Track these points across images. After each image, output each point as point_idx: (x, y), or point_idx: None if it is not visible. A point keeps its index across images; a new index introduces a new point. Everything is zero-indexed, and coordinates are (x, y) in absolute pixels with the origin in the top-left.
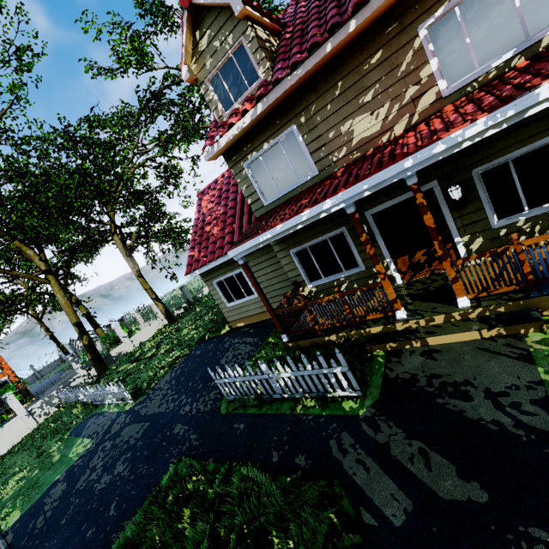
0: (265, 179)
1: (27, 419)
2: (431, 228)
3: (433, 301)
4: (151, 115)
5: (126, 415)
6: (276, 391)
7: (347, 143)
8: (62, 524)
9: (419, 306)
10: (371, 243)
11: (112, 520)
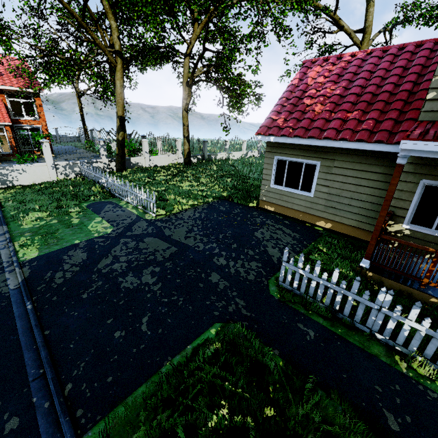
0: None
1: (51, 170)
2: None
3: None
4: None
5: (147, 224)
6: (368, 324)
7: None
8: (83, 298)
9: None
10: None
11: (146, 339)
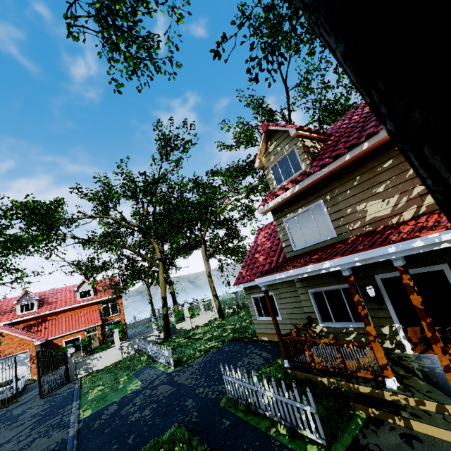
0: (297, 232)
1: (118, 352)
2: (418, 308)
3: (432, 384)
4: (243, 175)
5: (166, 376)
6: (261, 406)
7: (361, 218)
8: (105, 432)
9: (414, 383)
10: (363, 304)
11: (128, 446)
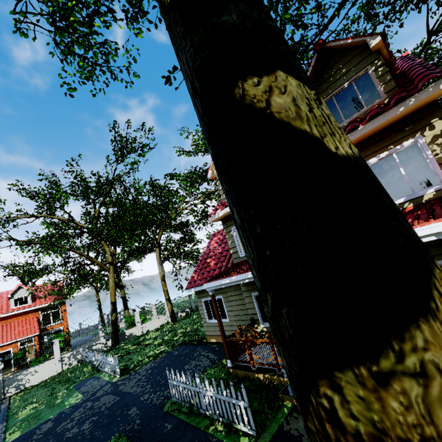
0: None
1: (58, 364)
2: None
3: None
4: (200, 181)
5: (110, 386)
6: (202, 406)
7: None
8: None
9: None
10: None
11: None
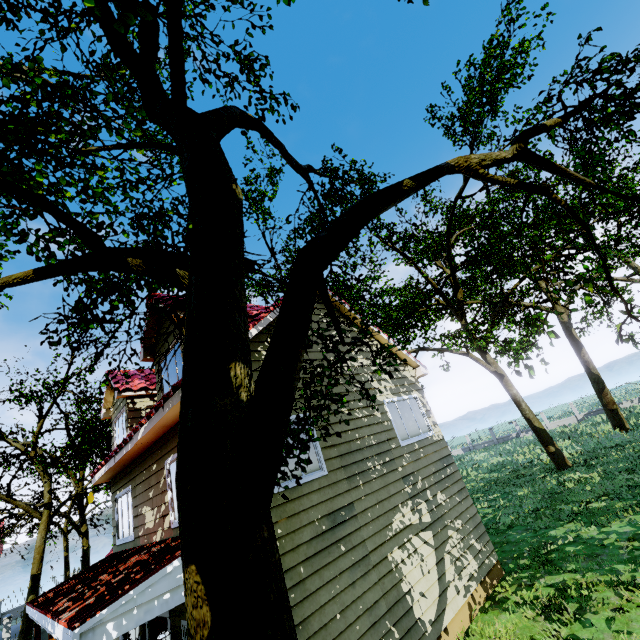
0: (121, 518)
1: None
2: None
3: None
4: None
5: None
6: None
7: (144, 524)
8: None
9: None
10: None
11: None
